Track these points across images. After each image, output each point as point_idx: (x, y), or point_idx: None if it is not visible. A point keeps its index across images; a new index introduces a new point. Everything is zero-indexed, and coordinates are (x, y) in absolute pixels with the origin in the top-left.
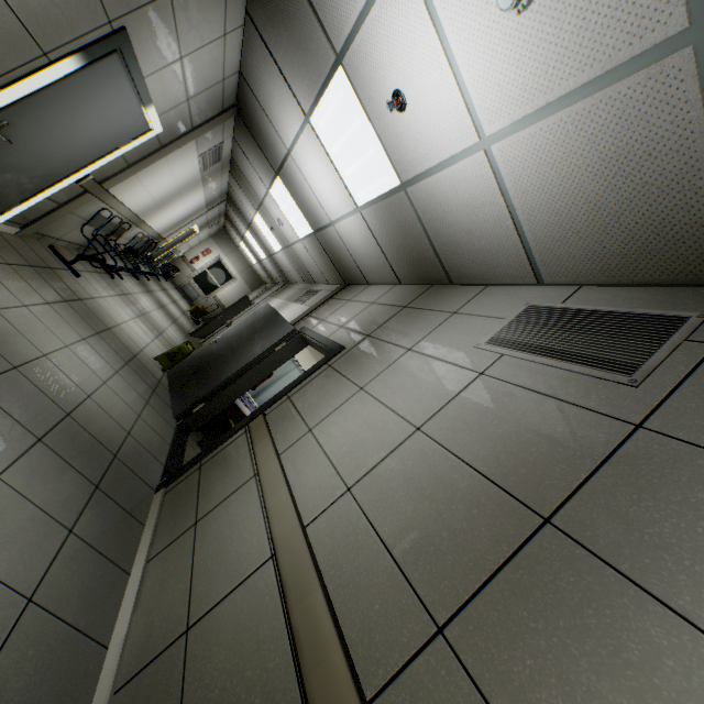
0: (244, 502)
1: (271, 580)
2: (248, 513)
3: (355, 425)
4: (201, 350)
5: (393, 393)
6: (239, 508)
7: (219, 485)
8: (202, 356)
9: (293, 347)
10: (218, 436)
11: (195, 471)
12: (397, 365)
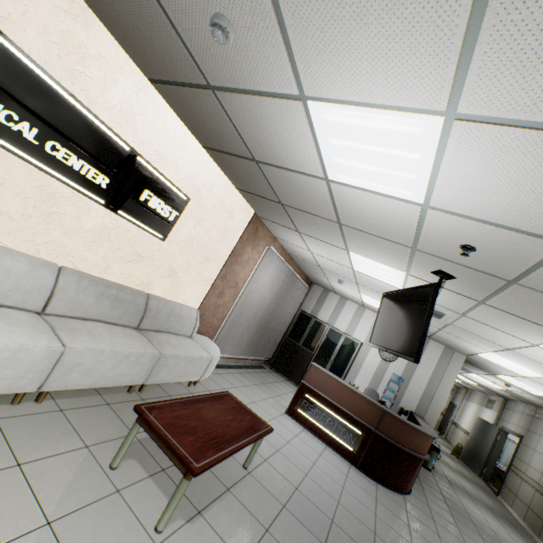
0: (523, 485)
1: (536, 493)
2: (525, 487)
3: (536, 460)
4: (465, 445)
5: (540, 449)
6: (523, 487)
7: (514, 486)
8: (468, 448)
9: (503, 435)
10: (498, 481)
11: (503, 486)
12: (538, 441)
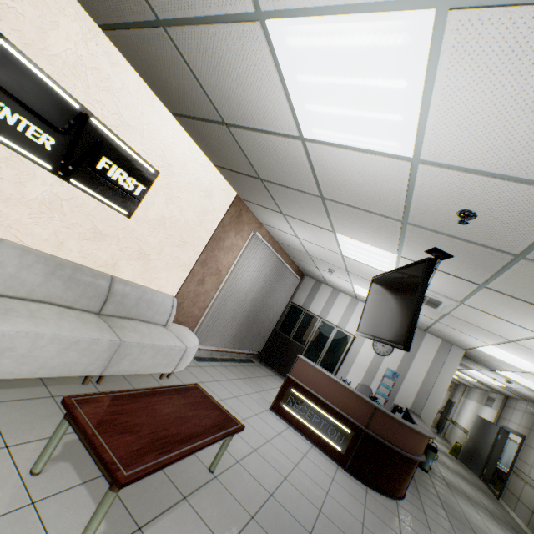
0: (526, 488)
1: None
2: (529, 490)
3: None
4: (464, 444)
5: None
6: (526, 490)
7: (516, 489)
8: (467, 447)
9: (503, 435)
10: (499, 482)
11: (505, 489)
12: None
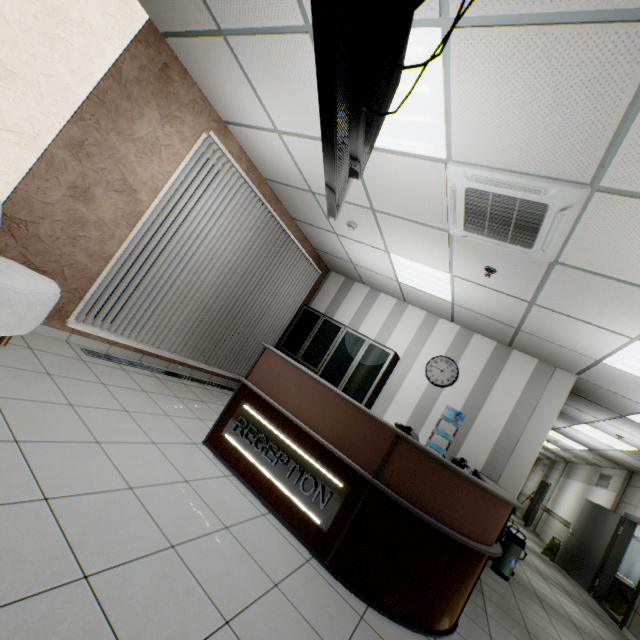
0: None
1: None
2: None
3: None
4: (565, 541)
5: None
6: None
7: None
8: (570, 545)
9: (627, 528)
10: (619, 601)
11: (633, 613)
12: None
